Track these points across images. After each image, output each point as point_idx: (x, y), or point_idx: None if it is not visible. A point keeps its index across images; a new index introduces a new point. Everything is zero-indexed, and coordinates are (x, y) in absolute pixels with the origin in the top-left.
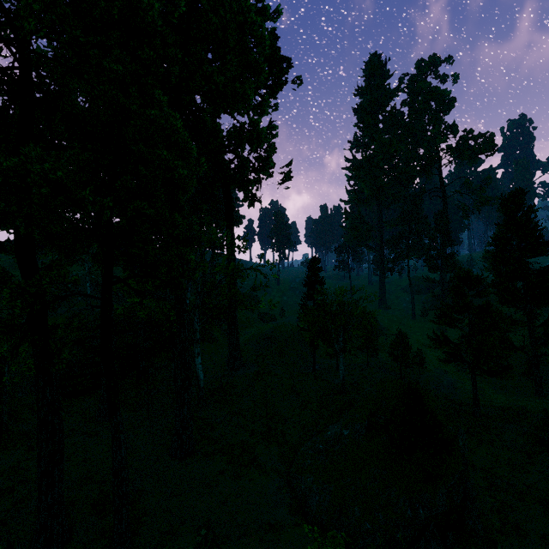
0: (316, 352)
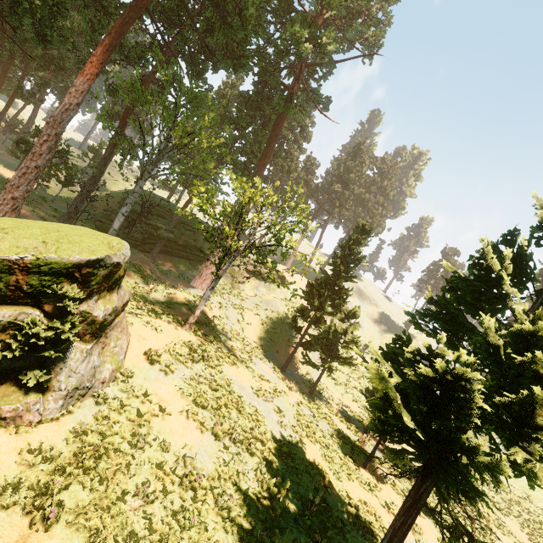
0: (330, 377)
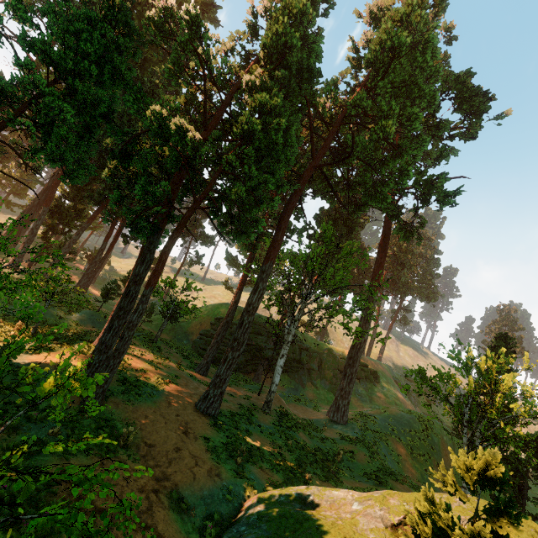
0: None
